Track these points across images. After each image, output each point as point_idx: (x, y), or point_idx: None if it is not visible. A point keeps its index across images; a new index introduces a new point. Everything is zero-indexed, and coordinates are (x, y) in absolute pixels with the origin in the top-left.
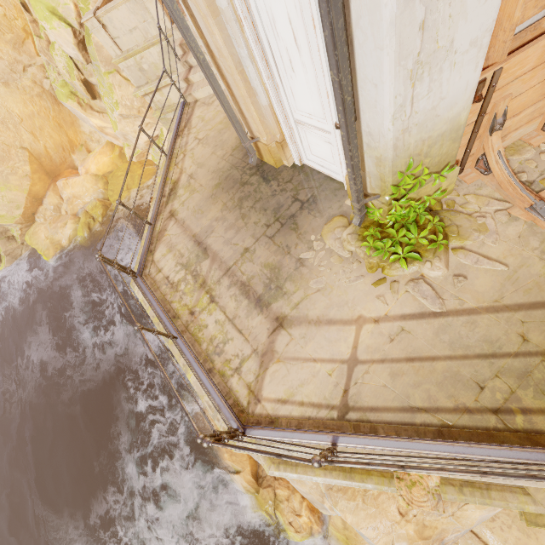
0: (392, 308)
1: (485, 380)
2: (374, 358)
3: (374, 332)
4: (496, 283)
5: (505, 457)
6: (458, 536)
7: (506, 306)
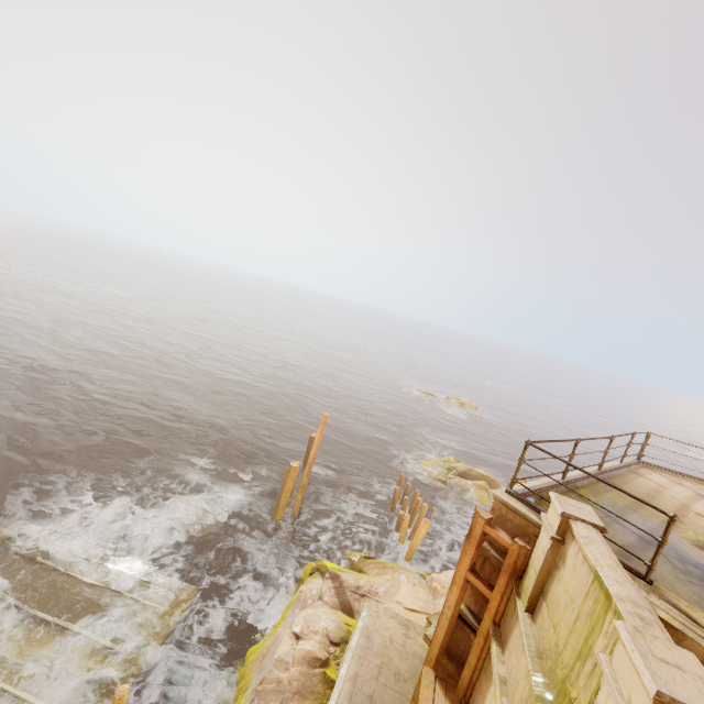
0: (696, 507)
1: (637, 489)
2: (662, 489)
3: (680, 497)
4: (700, 524)
5: (604, 468)
6: (437, 605)
7: (681, 515)
